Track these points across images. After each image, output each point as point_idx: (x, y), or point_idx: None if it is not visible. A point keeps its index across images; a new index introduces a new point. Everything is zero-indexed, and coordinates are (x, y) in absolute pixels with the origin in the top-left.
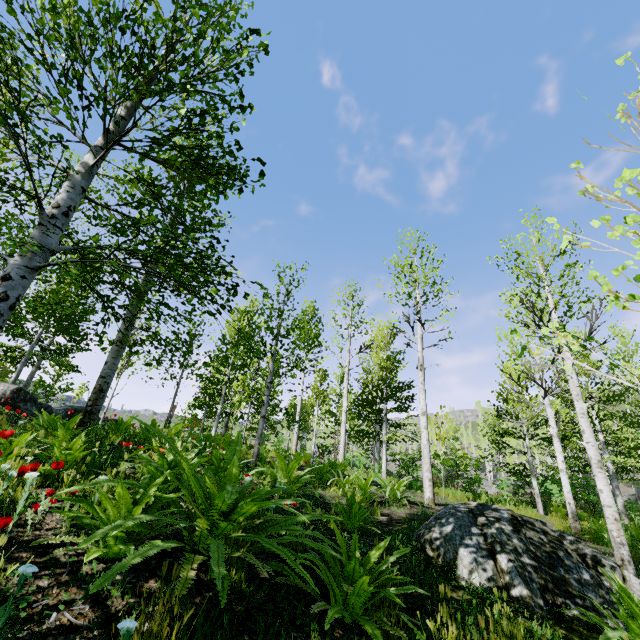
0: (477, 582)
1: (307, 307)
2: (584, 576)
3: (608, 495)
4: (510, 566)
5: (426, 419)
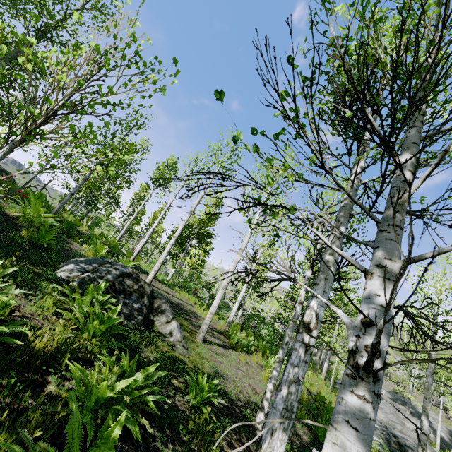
0: (60, 275)
1: (169, 159)
2: (135, 305)
3: (217, 301)
4: (84, 276)
5: (174, 240)
